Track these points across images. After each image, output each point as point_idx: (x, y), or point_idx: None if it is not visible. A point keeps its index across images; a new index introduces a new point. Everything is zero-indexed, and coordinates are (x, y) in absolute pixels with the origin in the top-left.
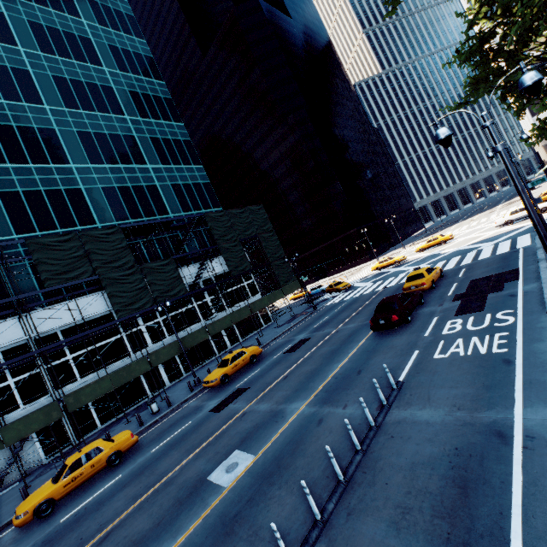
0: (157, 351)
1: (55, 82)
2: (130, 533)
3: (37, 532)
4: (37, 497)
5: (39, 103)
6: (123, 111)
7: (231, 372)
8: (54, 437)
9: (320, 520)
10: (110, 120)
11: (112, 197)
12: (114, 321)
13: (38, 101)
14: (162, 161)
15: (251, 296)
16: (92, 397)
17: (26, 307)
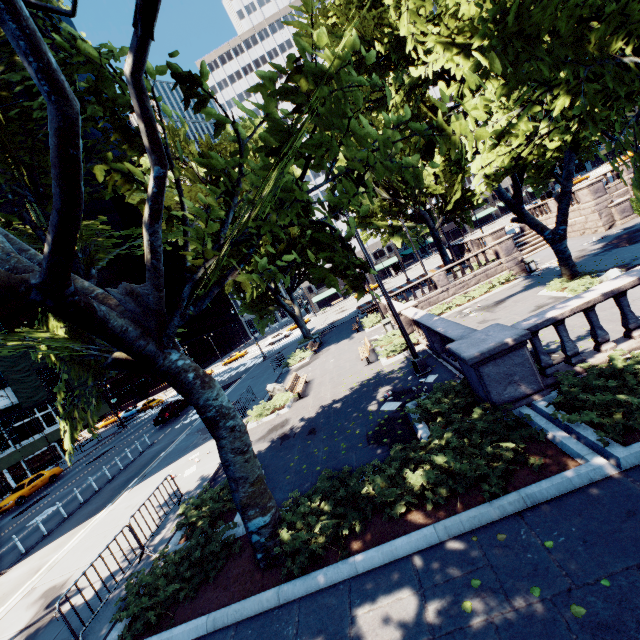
0: None
1: None
2: None
3: None
4: None
5: None
6: None
7: (28, 493)
8: None
9: (98, 490)
10: None
11: None
12: None
13: None
14: None
15: (47, 427)
16: None
17: None
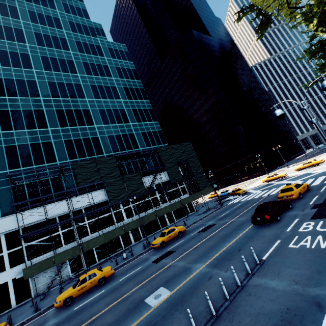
0: (128, 223)
1: (91, 87)
2: (103, 322)
3: (63, 312)
4: (65, 294)
5: (84, 98)
6: (120, 97)
7: (166, 240)
8: (76, 264)
9: None
10: (114, 102)
11: (112, 140)
12: (108, 205)
13: (83, 97)
14: (137, 121)
15: (183, 195)
16: (95, 245)
17: (70, 195)
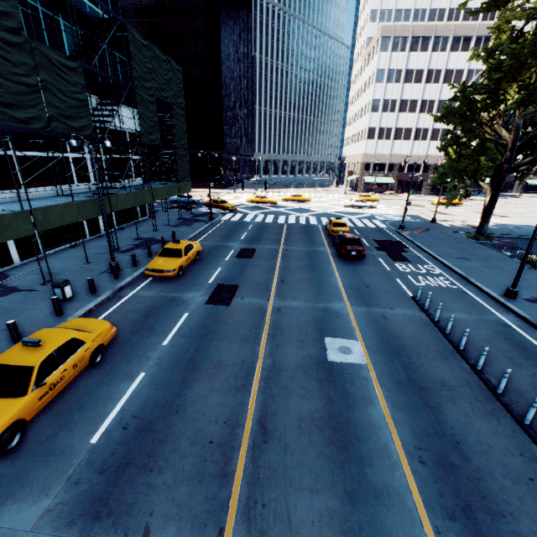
0: (46, 208)
1: None
2: (302, 415)
3: (38, 472)
4: None
5: None
6: None
7: (185, 264)
8: None
9: (480, 369)
10: None
11: None
12: None
13: None
14: None
15: (134, 177)
16: None
17: None
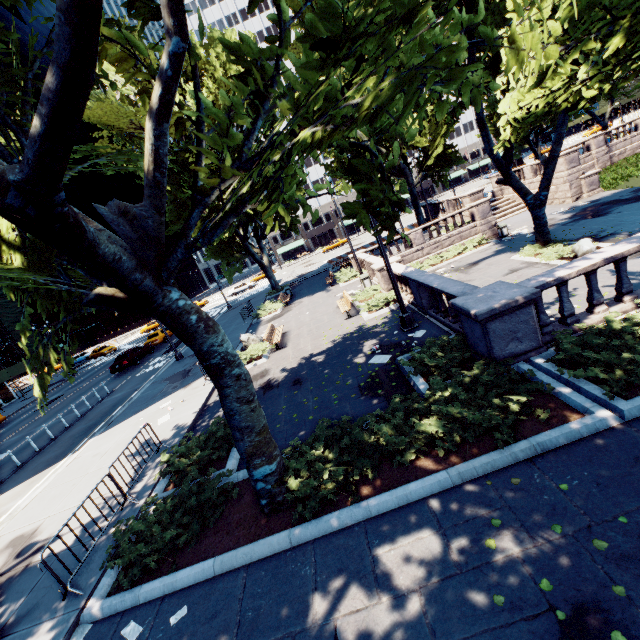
0: None
1: None
2: None
3: None
4: None
5: None
6: None
7: None
8: None
9: (54, 438)
10: None
11: None
12: None
13: None
14: None
15: None
16: None
17: None
